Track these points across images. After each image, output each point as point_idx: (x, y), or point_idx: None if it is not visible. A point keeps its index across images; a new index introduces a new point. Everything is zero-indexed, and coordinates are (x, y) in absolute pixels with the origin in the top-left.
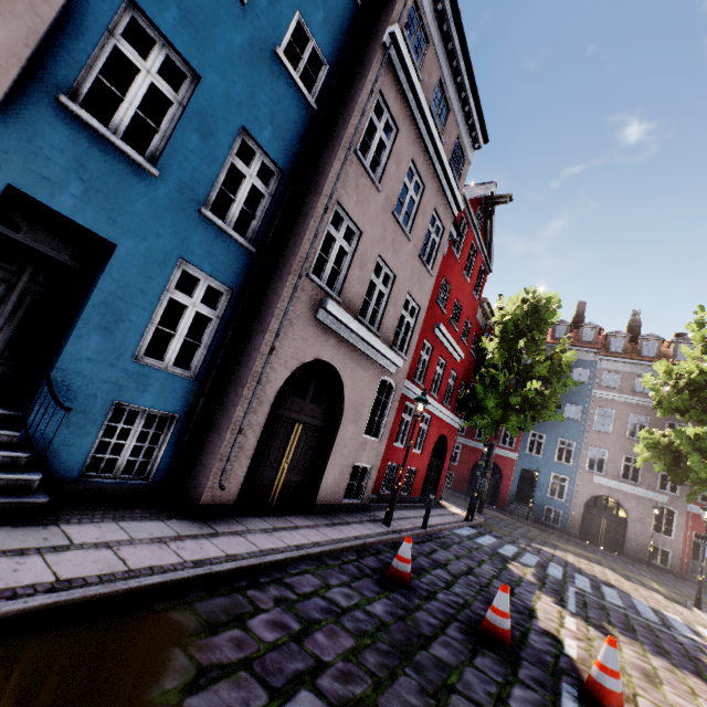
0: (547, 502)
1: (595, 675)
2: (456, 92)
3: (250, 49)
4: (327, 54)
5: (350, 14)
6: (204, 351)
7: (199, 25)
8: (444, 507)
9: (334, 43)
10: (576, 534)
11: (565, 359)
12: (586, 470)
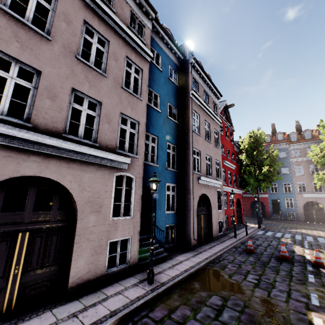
0: (287, 210)
1: (314, 260)
2: (208, 89)
3: (163, 121)
4: (176, 106)
5: (177, 91)
6: (175, 204)
7: (155, 125)
8: (247, 225)
9: (176, 102)
10: (303, 220)
11: (274, 154)
12: (298, 193)
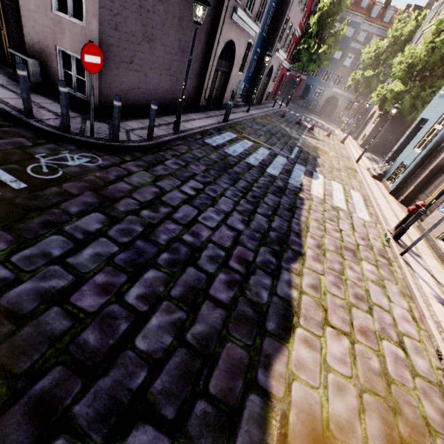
0: (312, 99)
1: (311, 127)
2: None
3: None
4: None
5: None
6: (254, 69)
7: None
8: (278, 103)
9: None
10: (318, 112)
11: (341, 34)
12: (331, 85)
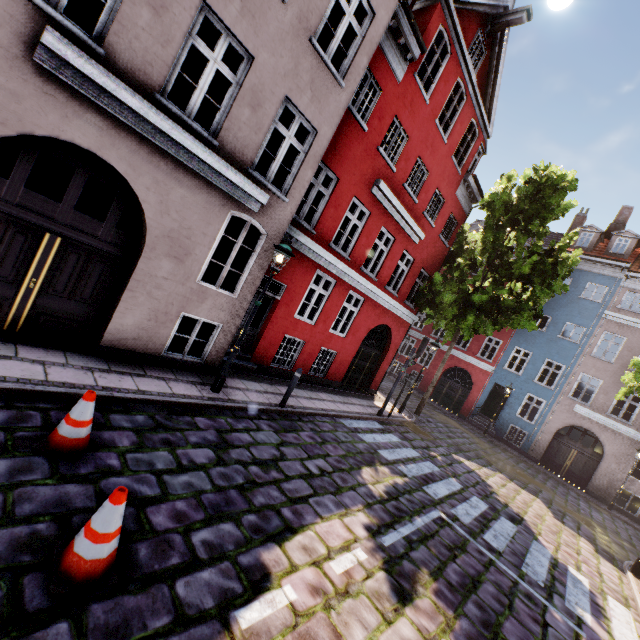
0: (513, 421)
1: None
2: None
3: None
4: None
5: None
6: None
7: None
8: (370, 399)
9: None
10: (536, 458)
11: (563, 259)
12: (568, 397)
